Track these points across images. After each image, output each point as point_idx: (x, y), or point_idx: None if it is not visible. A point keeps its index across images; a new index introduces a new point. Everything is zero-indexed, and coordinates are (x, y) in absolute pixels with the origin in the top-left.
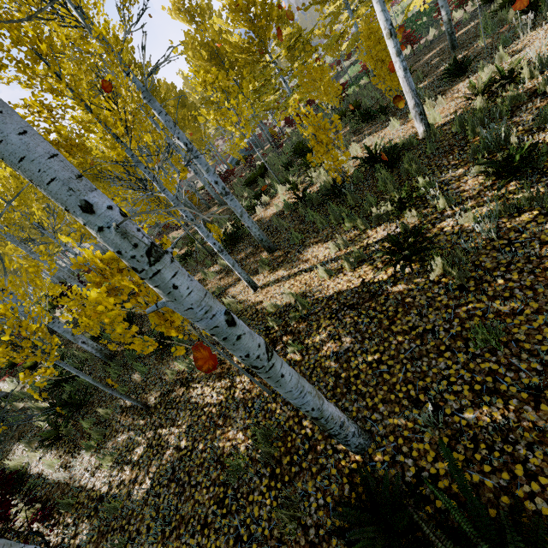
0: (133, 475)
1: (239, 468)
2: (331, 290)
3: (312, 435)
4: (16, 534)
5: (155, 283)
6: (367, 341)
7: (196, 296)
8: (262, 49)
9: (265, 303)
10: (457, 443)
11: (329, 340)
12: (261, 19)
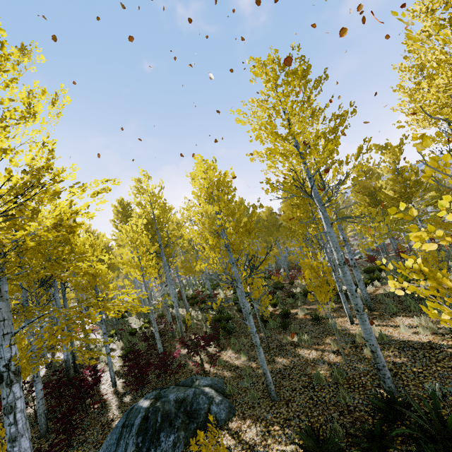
0: (256, 365)
1: (319, 378)
2: (405, 338)
3: (365, 383)
4: (194, 362)
5: (342, 270)
6: (417, 363)
7: (350, 278)
8: (407, 201)
9: (356, 331)
10: (447, 408)
11: (392, 356)
12: (411, 188)
